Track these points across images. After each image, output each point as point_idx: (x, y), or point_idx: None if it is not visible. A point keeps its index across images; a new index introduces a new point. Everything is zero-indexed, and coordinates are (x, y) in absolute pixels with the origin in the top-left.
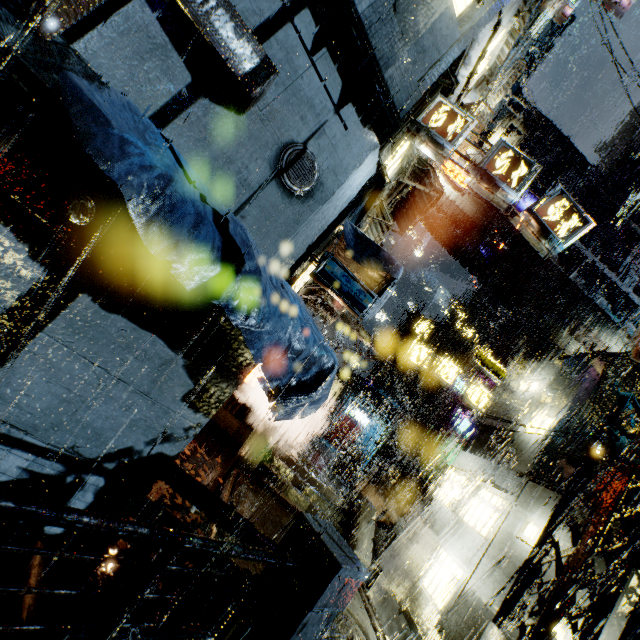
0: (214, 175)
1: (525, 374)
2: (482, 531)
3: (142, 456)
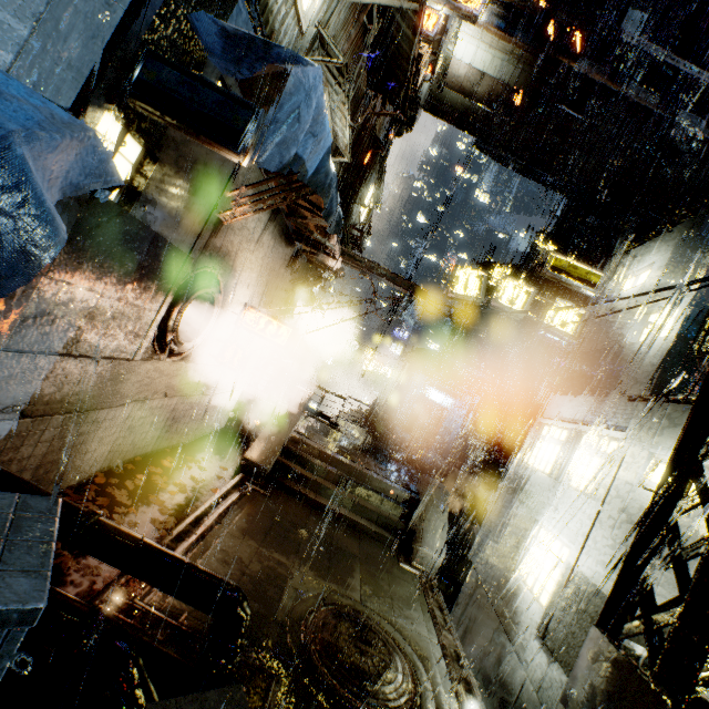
0: None
1: (628, 268)
2: (590, 491)
3: None
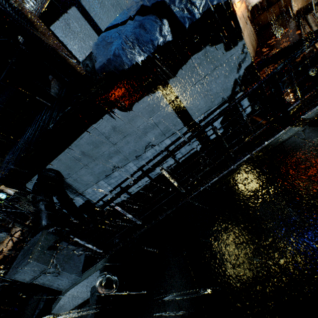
0: (118, 2)
1: None
2: None
3: (241, 76)
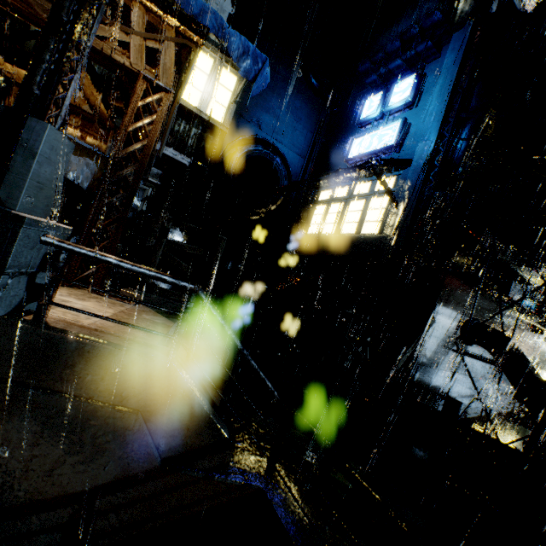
0: None
1: None
2: None
3: None
